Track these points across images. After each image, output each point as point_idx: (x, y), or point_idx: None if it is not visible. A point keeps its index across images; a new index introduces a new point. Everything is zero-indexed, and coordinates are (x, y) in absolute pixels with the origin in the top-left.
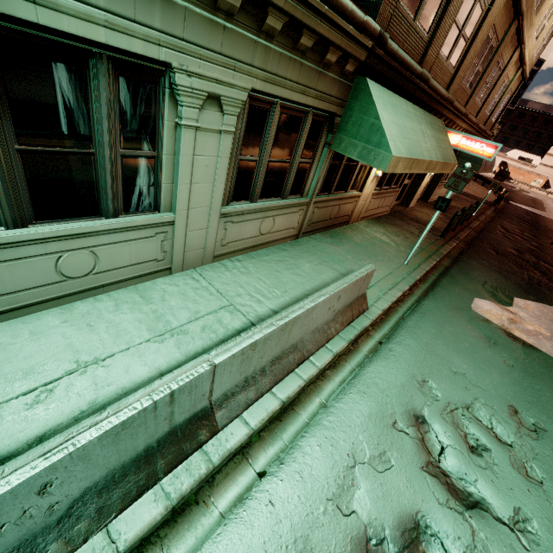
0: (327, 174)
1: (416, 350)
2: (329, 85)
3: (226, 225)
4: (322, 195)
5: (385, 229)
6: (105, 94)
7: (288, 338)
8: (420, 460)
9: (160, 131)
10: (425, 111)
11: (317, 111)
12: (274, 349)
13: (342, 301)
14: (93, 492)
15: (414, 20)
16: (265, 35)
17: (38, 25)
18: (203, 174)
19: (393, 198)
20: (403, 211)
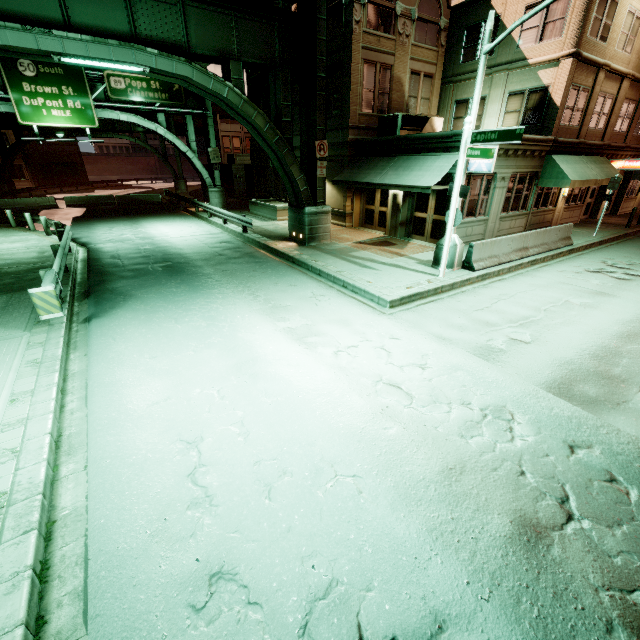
0: (536, 199)
1: (602, 253)
2: (535, 162)
3: (500, 222)
4: (534, 210)
5: (578, 228)
6: (483, 183)
7: (544, 238)
8: (603, 264)
9: (489, 190)
10: (588, 157)
11: (531, 173)
12: (540, 240)
13: (560, 234)
14: (514, 252)
15: (569, 125)
16: (516, 157)
17: (478, 173)
18: (497, 202)
19: (580, 211)
20: (592, 221)
